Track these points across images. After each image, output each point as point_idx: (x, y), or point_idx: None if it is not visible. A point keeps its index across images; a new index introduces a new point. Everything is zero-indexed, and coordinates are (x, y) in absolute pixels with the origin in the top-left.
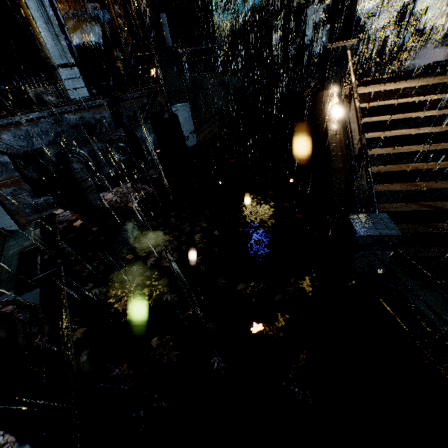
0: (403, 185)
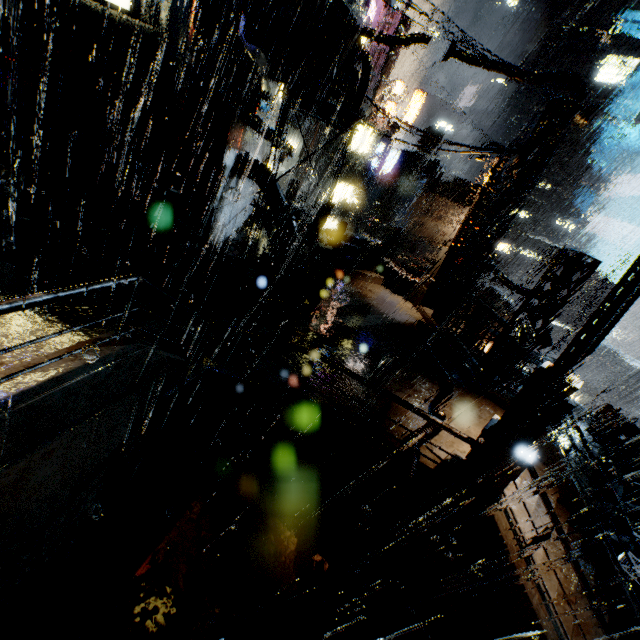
0: (577, 639)
